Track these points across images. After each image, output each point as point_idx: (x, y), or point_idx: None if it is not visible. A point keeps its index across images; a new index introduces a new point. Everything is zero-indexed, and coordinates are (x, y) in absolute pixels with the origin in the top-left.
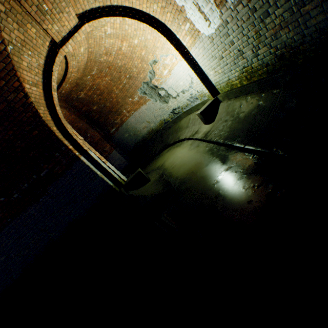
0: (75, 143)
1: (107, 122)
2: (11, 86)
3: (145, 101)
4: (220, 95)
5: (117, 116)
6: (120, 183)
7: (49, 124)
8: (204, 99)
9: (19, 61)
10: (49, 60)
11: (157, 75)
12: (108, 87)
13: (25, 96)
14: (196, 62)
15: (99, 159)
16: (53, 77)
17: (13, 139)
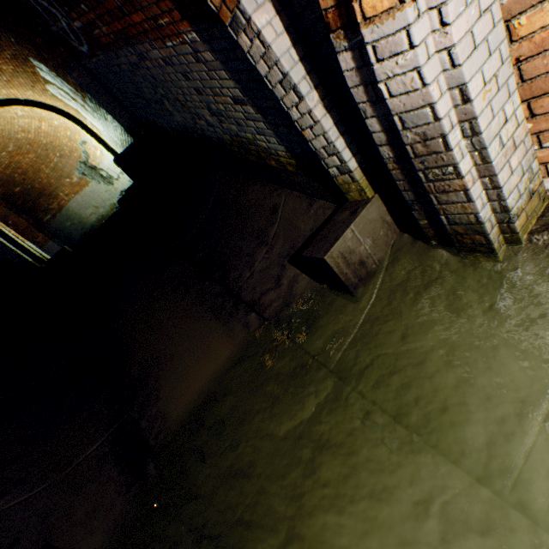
0: None
1: (40, 208)
2: None
3: (88, 182)
4: None
5: (53, 199)
6: (43, 260)
7: None
8: None
9: None
10: None
11: (93, 155)
12: (36, 165)
13: None
14: (113, 147)
15: (15, 236)
16: None
17: None
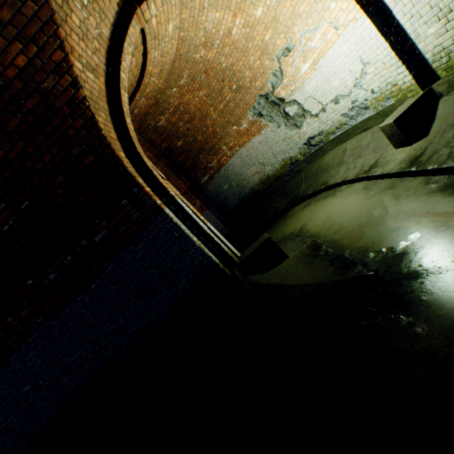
0: (155, 184)
1: (197, 167)
2: (48, 60)
3: (259, 128)
4: (442, 79)
5: (212, 156)
6: (232, 259)
7: (114, 144)
8: (384, 106)
9: (64, 7)
10: (119, 31)
11: (287, 77)
12: (202, 108)
13: (73, 83)
14: (390, 17)
15: (194, 214)
16: (122, 63)
17: (50, 170)
